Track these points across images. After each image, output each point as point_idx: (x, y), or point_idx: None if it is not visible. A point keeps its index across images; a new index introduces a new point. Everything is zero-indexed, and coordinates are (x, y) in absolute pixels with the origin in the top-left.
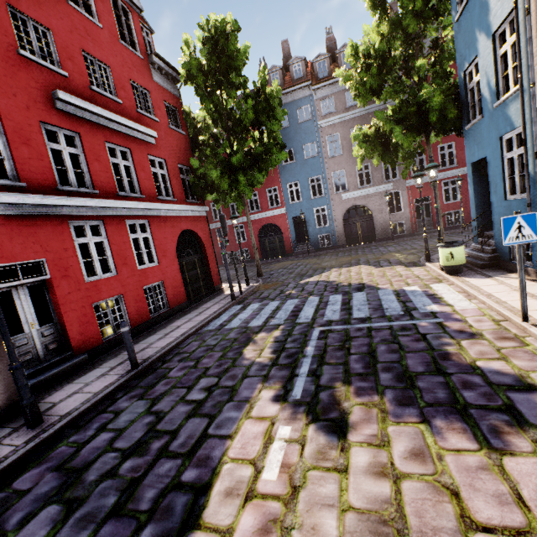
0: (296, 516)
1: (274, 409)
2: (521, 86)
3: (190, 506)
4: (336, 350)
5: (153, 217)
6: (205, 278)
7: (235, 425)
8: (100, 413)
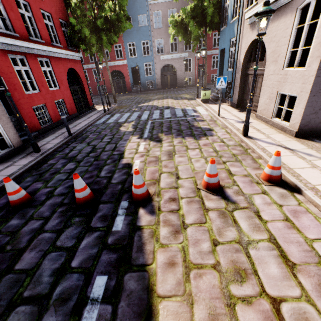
0: (150, 153)
1: (138, 140)
2: (239, 16)
3: (119, 156)
4: (158, 126)
5: (52, 57)
6: (84, 100)
7: (126, 144)
8: (65, 148)
